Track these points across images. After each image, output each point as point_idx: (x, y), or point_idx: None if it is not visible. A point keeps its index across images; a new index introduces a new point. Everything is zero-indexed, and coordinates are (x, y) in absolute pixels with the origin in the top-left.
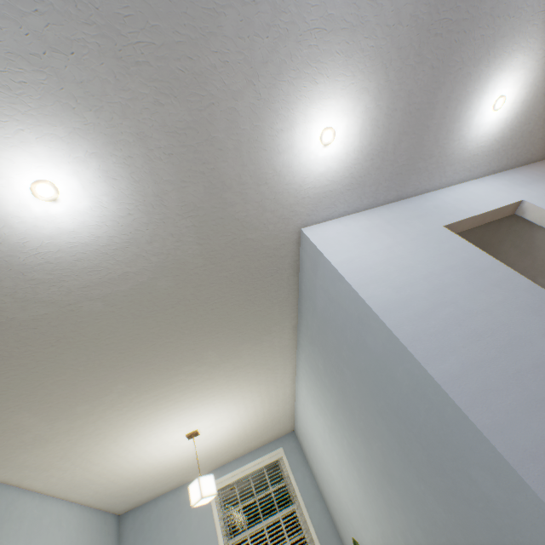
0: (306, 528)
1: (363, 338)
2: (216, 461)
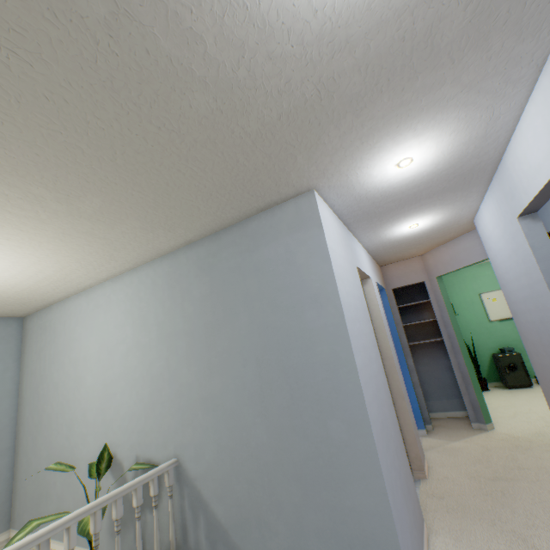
0: None
1: (303, 309)
2: None
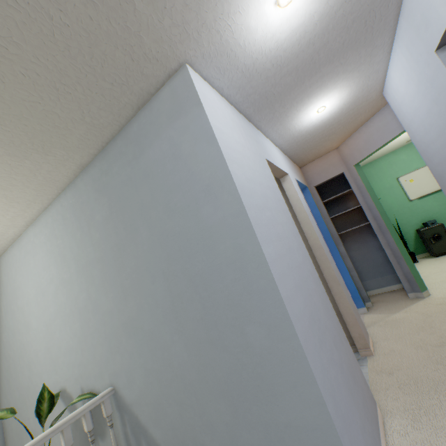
0: None
1: (198, 206)
2: None
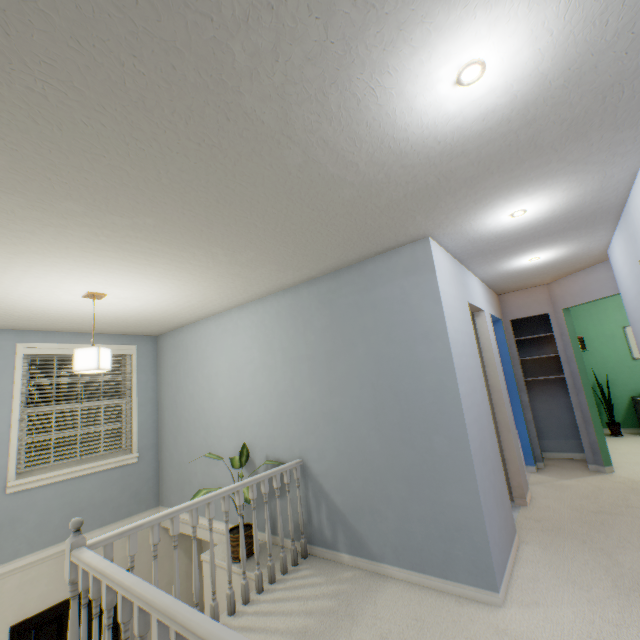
0: (129, 421)
1: (415, 344)
2: (53, 325)
